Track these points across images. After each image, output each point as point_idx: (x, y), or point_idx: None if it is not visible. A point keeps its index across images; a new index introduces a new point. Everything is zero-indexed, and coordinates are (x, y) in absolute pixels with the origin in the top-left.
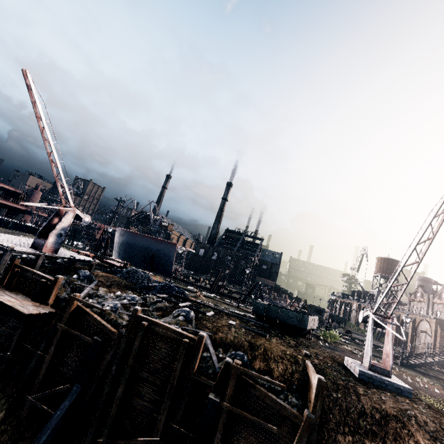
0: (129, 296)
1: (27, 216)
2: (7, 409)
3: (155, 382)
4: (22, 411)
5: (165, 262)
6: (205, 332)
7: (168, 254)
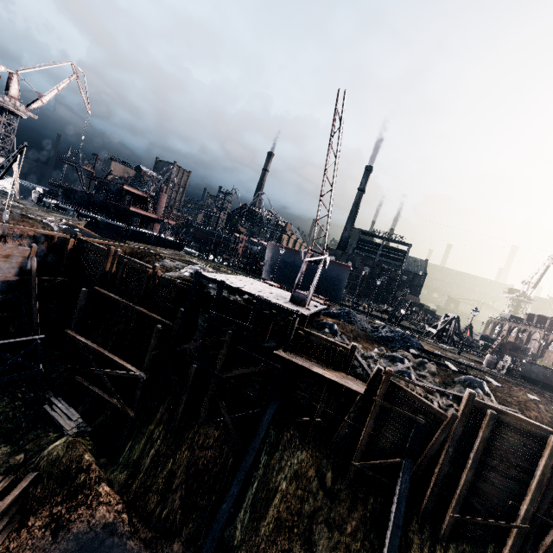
0: (396, 357)
1: (156, 225)
2: (332, 470)
3: (509, 471)
4: (348, 474)
5: (333, 287)
6: (515, 410)
7: (339, 277)
